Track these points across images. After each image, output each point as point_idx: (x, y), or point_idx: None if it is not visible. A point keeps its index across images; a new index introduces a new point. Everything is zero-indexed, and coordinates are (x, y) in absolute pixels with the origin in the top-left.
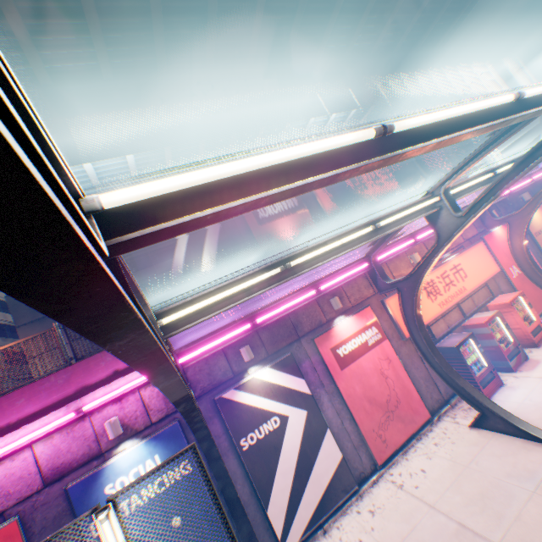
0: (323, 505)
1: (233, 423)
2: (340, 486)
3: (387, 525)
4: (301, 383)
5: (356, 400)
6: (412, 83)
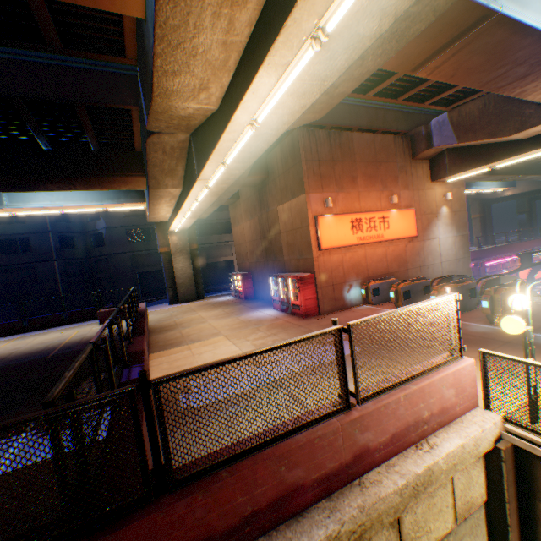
0: None
1: None
2: None
3: None
4: None
5: None
6: None
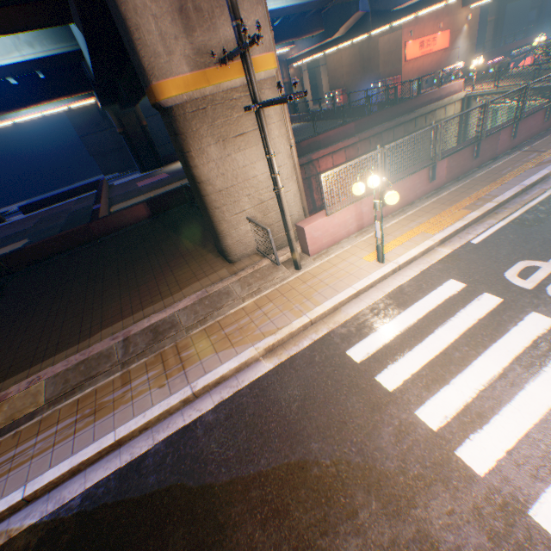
0: None
1: None
2: None
3: None
4: None
5: None
6: None
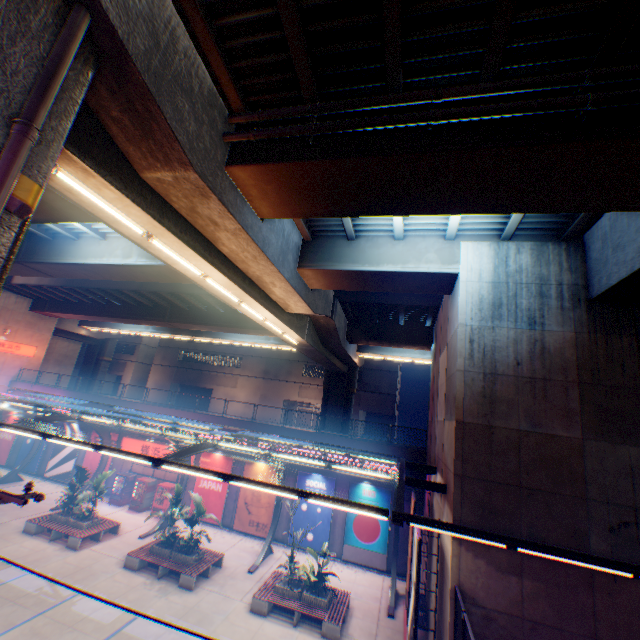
0: (60, 475)
1: (62, 431)
2: (66, 476)
3: (49, 488)
4: (82, 437)
5: (90, 459)
6: (261, 332)
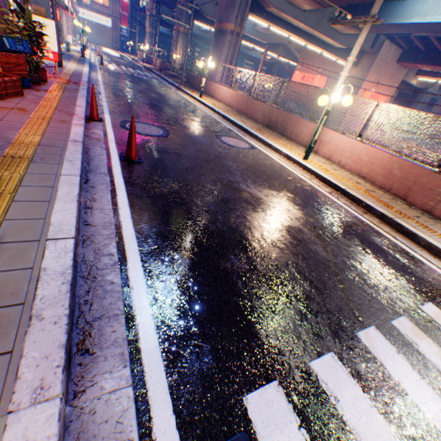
0: None
1: None
2: None
3: None
4: None
5: None
6: None
